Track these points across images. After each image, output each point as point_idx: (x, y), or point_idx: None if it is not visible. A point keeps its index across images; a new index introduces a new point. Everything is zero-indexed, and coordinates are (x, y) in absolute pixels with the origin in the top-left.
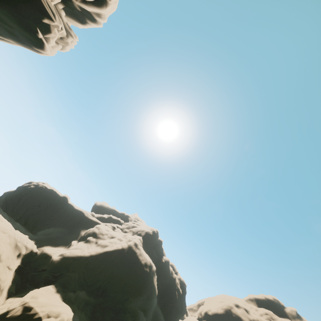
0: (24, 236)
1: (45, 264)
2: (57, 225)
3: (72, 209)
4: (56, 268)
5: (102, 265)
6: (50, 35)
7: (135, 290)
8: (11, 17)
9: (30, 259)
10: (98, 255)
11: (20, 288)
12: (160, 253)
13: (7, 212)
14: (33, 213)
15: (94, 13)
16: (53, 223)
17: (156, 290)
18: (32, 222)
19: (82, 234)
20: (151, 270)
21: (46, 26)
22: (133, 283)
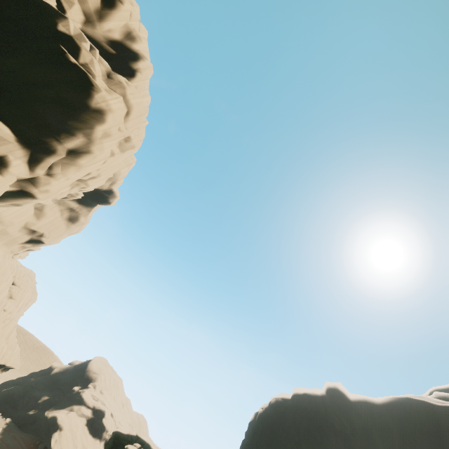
0: None
1: None
2: None
3: (375, 410)
4: None
5: None
6: (85, 58)
7: None
8: (36, 60)
9: None
10: None
11: None
12: None
13: None
14: None
15: (126, 40)
16: None
17: None
18: None
19: None
20: None
21: (70, 41)
22: None
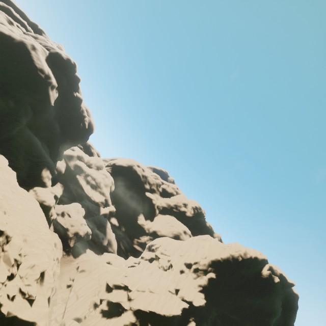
0: None
1: None
2: None
3: None
4: None
5: None
6: None
7: (20, 80)
8: None
9: None
10: None
11: None
12: (75, 89)
13: None
14: None
15: None
16: None
17: (50, 99)
18: None
19: None
20: (48, 80)
21: None
22: (19, 74)
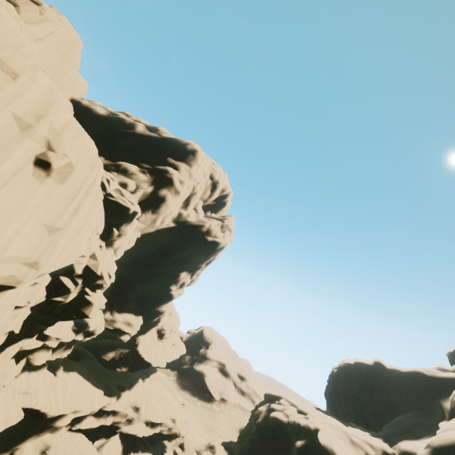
0: (359, 431)
1: None
2: (407, 412)
3: (401, 375)
4: None
5: None
6: (215, 232)
7: None
8: (197, 246)
9: None
10: None
11: None
12: None
13: (342, 419)
14: (362, 405)
15: (220, 194)
16: (400, 411)
17: None
18: (373, 420)
19: (447, 407)
20: None
21: (208, 231)
22: None
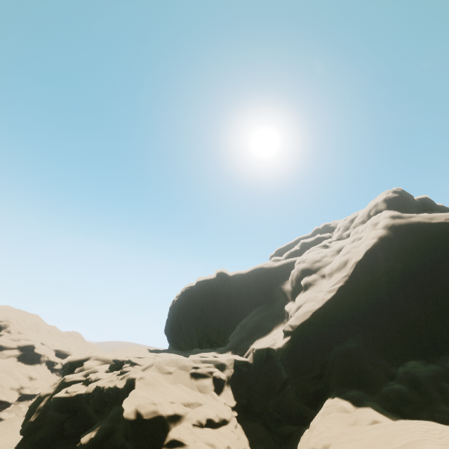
0: (204, 355)
1: (276, 370)
2: (248, 313)
3: (243, 277)
4: (301, 361)
5: (378, 293)
6: None
7: None
8: None
9: (247, 382)
10: (350, 284)
11: (281, 444)
12: None
13: (184, 350)
14: (206, 324)
15: None
16: (242, 316)
17: None
18: (217, 336)
19: (288, 289)
20: None
21: None
22: None
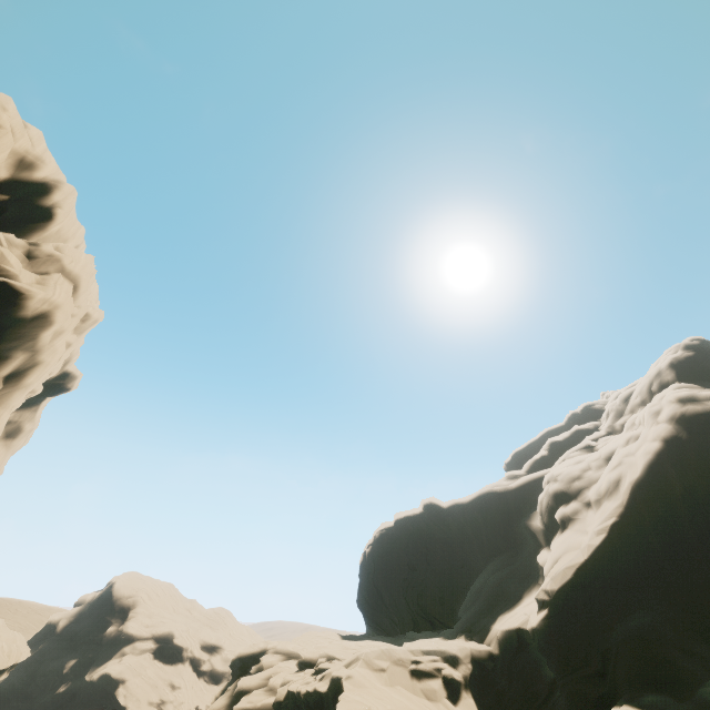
0: (424, 643)
1: (536, 665)
2: (483, 568)
3: (464, 509)
4: (570, 648)
5: (678, 531)
6: None
7: None
8: None
9: (495, 685)
10: (627, 520)
11: None
12: None
13: (392, 635)
14: (420, 590)
15: (19, 173)
16: (474, 573)
17: None
18: (439, 609)
19: (538, 526)
20: None
21: None
22: None
